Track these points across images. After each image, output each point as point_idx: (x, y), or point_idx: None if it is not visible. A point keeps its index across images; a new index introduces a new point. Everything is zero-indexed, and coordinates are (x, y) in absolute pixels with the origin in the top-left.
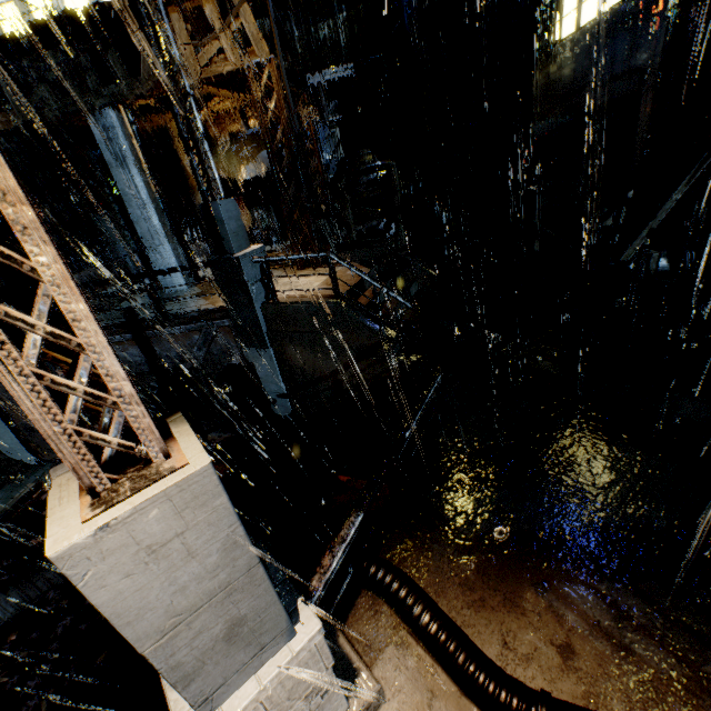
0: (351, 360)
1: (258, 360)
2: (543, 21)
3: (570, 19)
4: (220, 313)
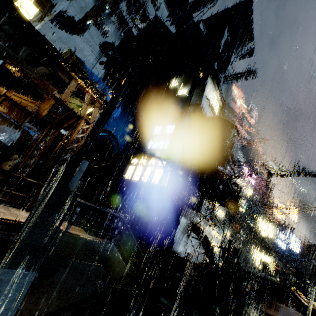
0: (103, 288)
1: (7, 285)
2: (120, 170)
3: (129, 175)
4: (7, 225)
